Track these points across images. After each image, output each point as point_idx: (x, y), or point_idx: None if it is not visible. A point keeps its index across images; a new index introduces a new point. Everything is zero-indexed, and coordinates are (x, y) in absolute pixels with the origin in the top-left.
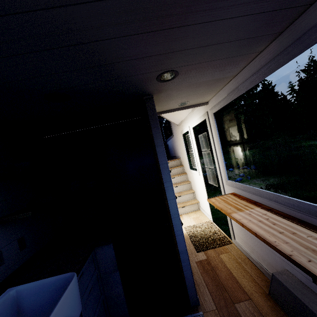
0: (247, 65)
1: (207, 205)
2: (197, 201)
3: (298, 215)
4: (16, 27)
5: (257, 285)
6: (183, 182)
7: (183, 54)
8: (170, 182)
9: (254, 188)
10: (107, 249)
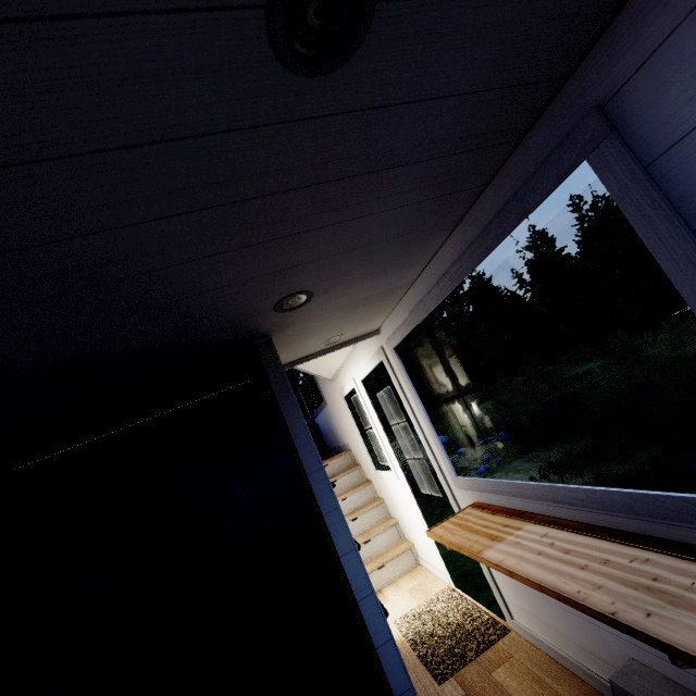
0: (428, 264)
1: (433, 547)
2: (408, 543)
3: (601, 519)
4: (0, 271)
5: None
6: (367, 503)
7: (315, 266)
8: (338, 510)
9: (510, 483)
10: None
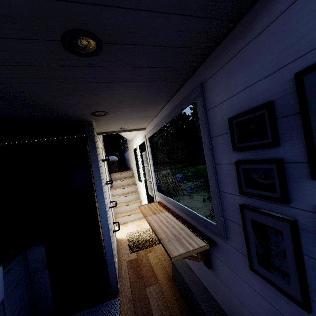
0: (160, 111)
1: None
2: None
3: (183, 215)
4: None
5: (167, 272)
6: (132, 192)
7: (105, 104)
8: (102, 191)
9: (167, 198)
10: (39, 249)
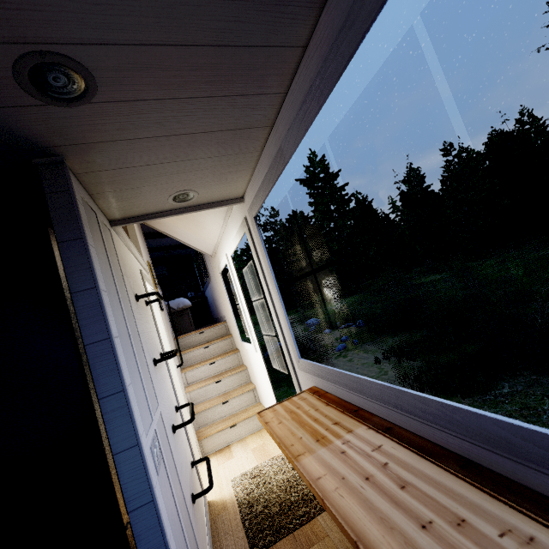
0: (288, 90)
1: None
2: (261, 407)
3: (454, 443)
4: None
5: None
6: (232, 368)
7: None
8: (122, 393)
9: (349, 376)
10: None
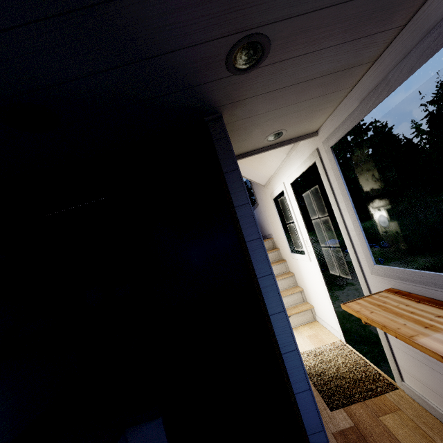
0: (408, 22)
1: (331, 312)
2: (309, 305)
3: None
4: None
5: None
6: (281, 274)
7: None
8: (271, 275)
9: None
10: (152, 431)
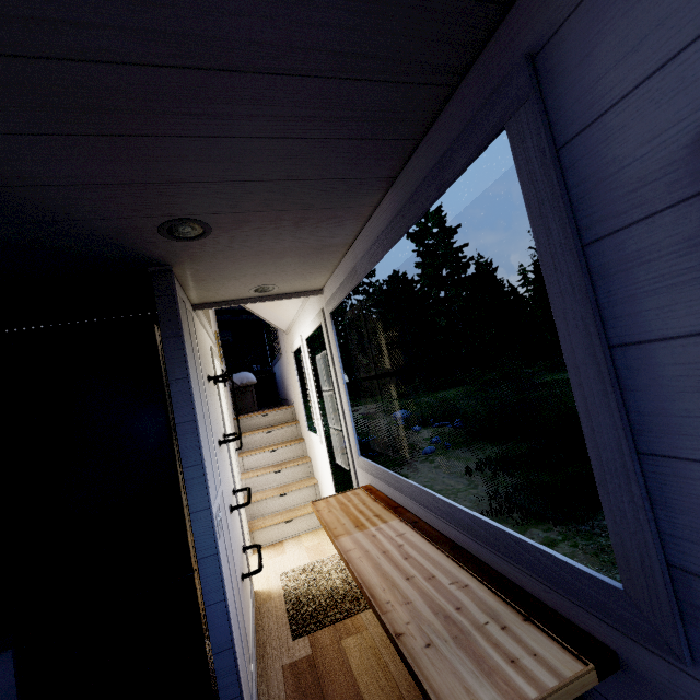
0: (364, 226)
1: None
2: None
3: (452, 533)
4: None
5: None
6: (294, 459)
7: (197, 189)
8: (201, 466)
9: (394, 476)
10: None
